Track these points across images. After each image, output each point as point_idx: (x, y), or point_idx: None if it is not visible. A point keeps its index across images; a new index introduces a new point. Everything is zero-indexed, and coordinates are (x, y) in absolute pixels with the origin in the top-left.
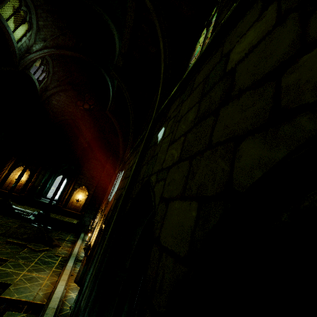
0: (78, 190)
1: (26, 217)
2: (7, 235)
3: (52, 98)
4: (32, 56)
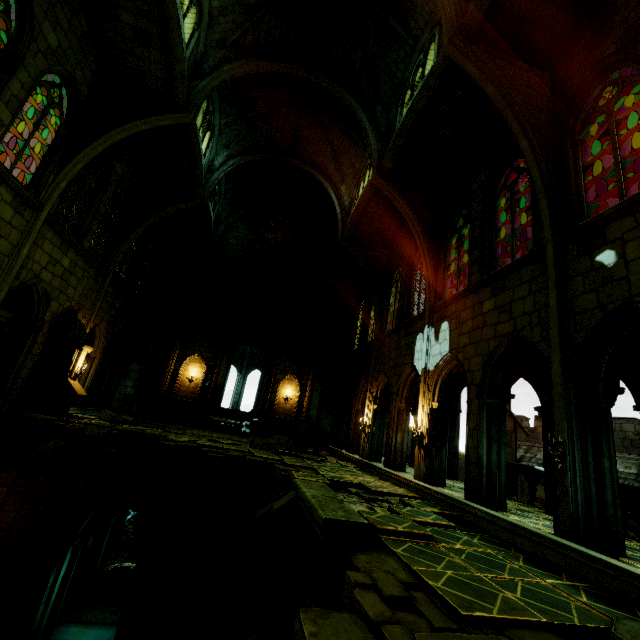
0: (283, 382)
1: (238, 431)
2: (261, 448)
3: (228, 235)
4: (216, 176)
